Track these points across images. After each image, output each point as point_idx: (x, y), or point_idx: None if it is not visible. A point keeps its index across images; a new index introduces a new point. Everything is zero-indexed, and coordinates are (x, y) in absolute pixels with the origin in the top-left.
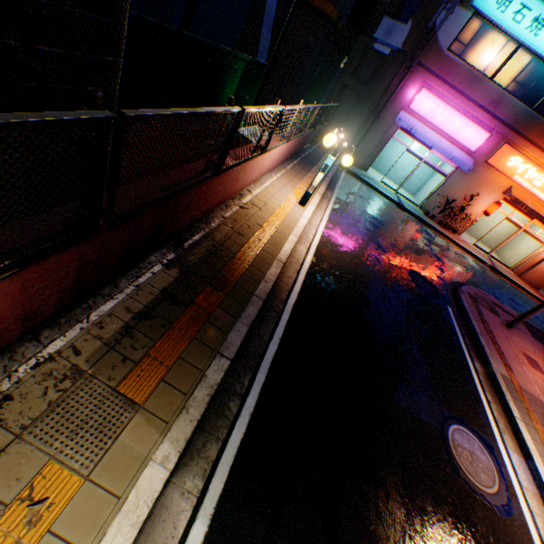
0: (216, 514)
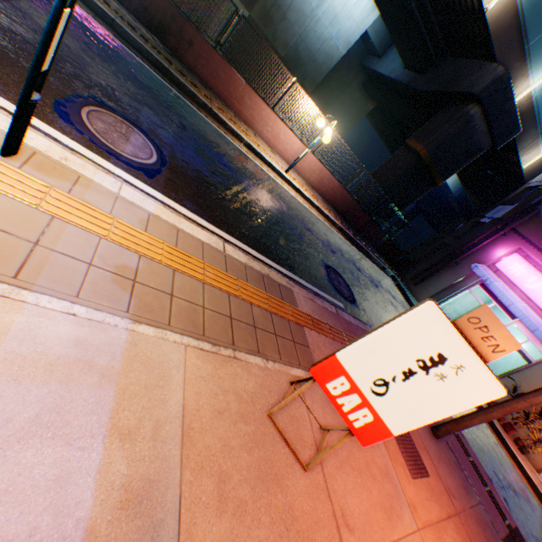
0: None
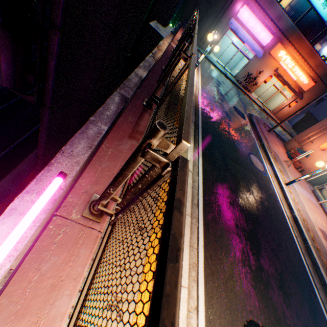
0: (202, 157)
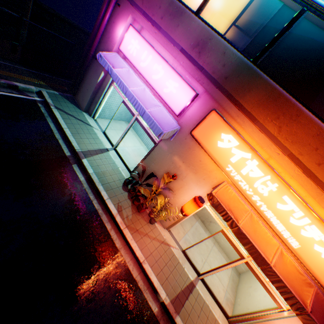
0: None
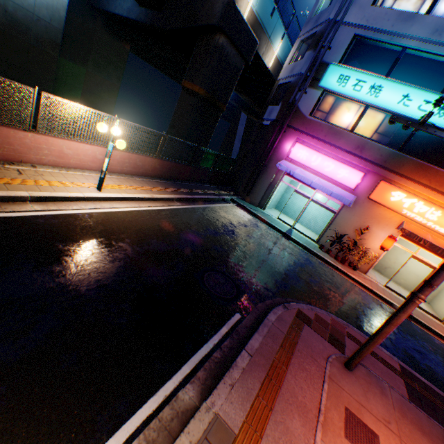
0: None
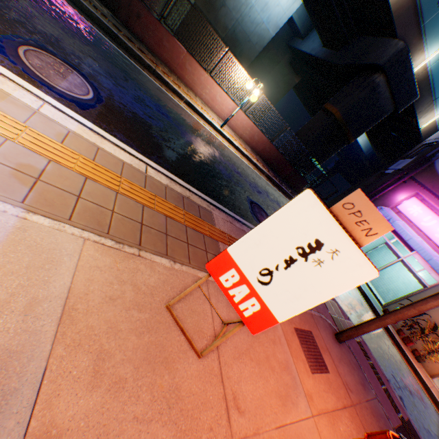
0: None
